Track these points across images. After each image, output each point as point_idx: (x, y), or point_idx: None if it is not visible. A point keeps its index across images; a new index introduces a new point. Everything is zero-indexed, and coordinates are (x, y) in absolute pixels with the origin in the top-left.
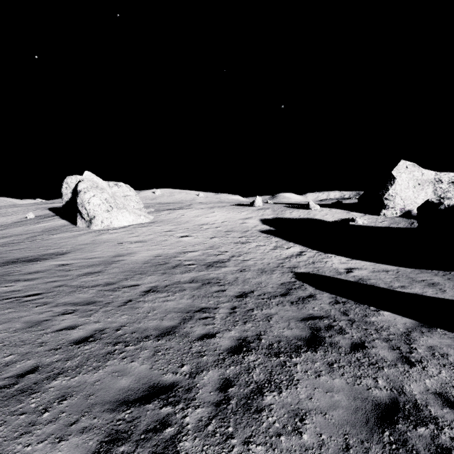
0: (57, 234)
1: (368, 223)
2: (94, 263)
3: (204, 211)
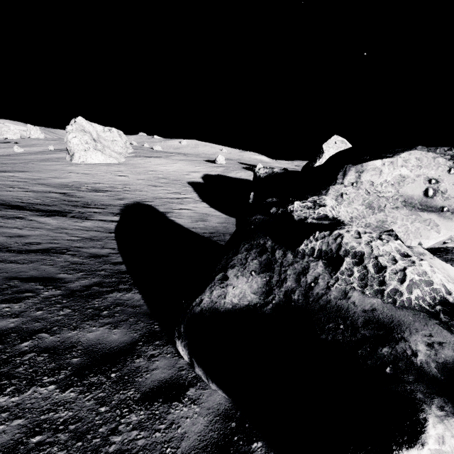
0: (46, 162)
1: None
2: (30, 178)
3: (170, 161)
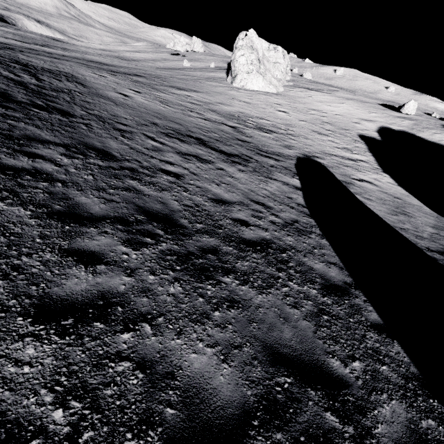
0: (210, 82)
1: None
2: (203, 101)
3: (335, 99)
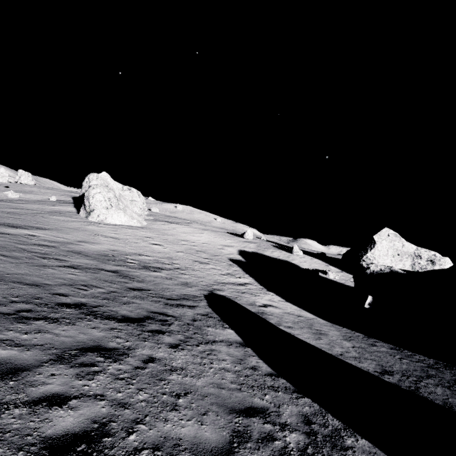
0: (57, 216)
1: (339, 280)
2: (57, 240)
3: (195, 230)
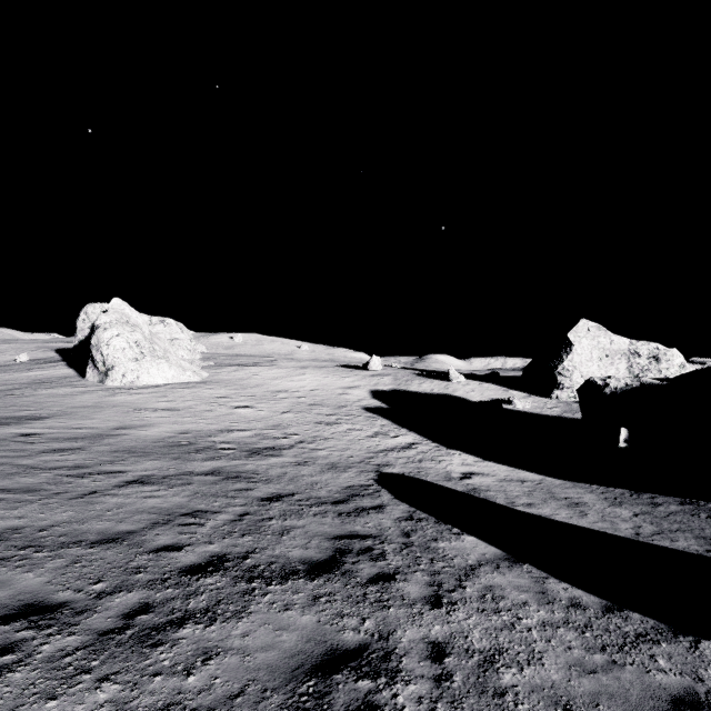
0: (48, 389)
1: (531, 409)
2: (78, 436)
3: (290, 371)
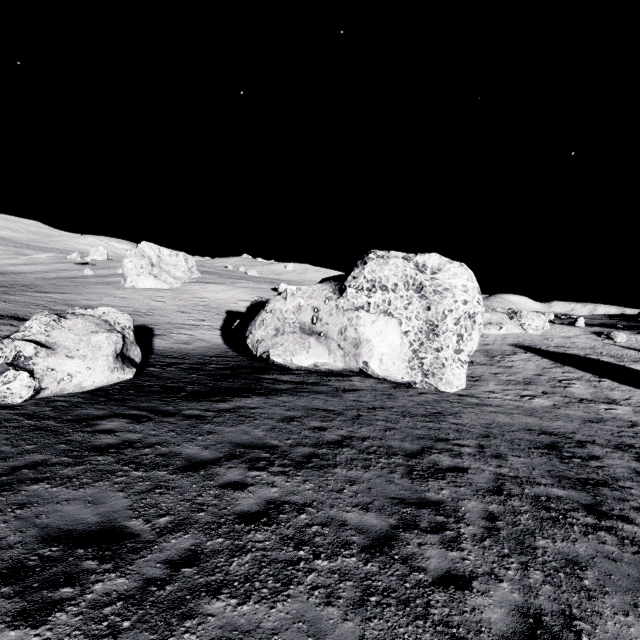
0: (98, 285)
1: None
2: (64, 299)
3: (228, 288)
